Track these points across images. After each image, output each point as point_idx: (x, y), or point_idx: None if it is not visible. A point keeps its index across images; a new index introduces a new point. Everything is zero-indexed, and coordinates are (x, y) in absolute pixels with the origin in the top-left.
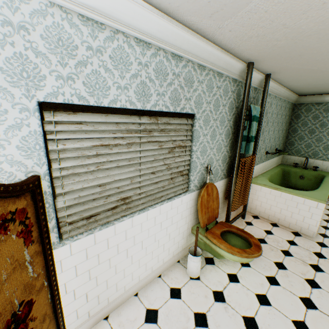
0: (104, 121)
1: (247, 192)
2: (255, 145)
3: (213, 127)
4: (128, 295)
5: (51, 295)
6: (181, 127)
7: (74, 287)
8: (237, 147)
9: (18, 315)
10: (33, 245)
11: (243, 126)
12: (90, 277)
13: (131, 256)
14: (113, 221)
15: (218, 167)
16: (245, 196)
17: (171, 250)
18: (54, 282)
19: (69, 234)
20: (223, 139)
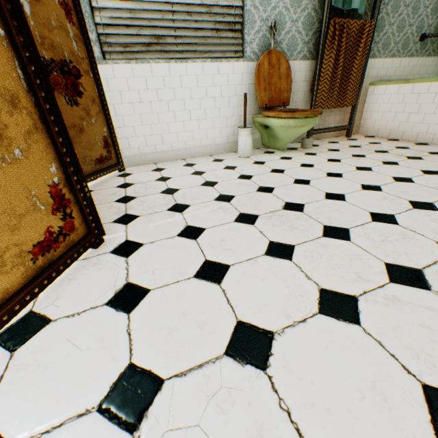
0: None
1: (350, 86)
2: (375, 1)
3: None
4: (175, 156)
5: (98, 92)
6: None
7: (123, 114)
8: None
9: (69, 67)
10: (74, 28)
11: None
12: (135, 112)
13: (174, 113)
14: (149, 60)
15: (296, 35)
16: (348, 94)
17: (224, 133)
18: (99, 82)
19: (110, 57)
20: None
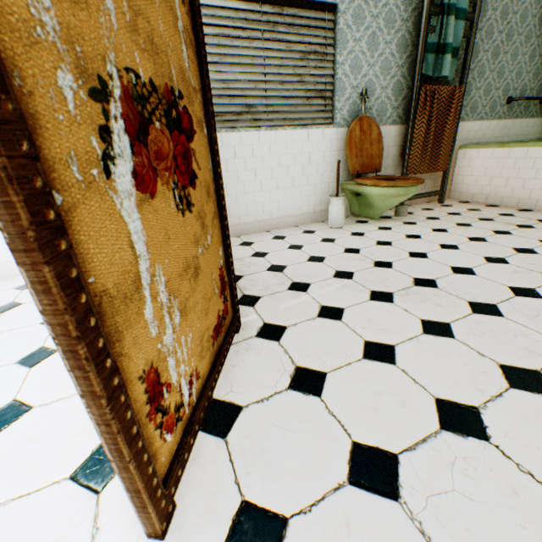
0: (223, 6)
1: (442, 151)
2: (463, 68)
3: (372, 29)
4: (259, 228)
5: None
6: (317, 24)
7: None
8: (416, 63)
9: None
10: None
11: (427, 23)
12: None
13: (260, 182)
14: (239, 129)
15: (385, 101)
16: (440, 158)
17: (311, 202)
18: None
19: None
20: (394, 54)
